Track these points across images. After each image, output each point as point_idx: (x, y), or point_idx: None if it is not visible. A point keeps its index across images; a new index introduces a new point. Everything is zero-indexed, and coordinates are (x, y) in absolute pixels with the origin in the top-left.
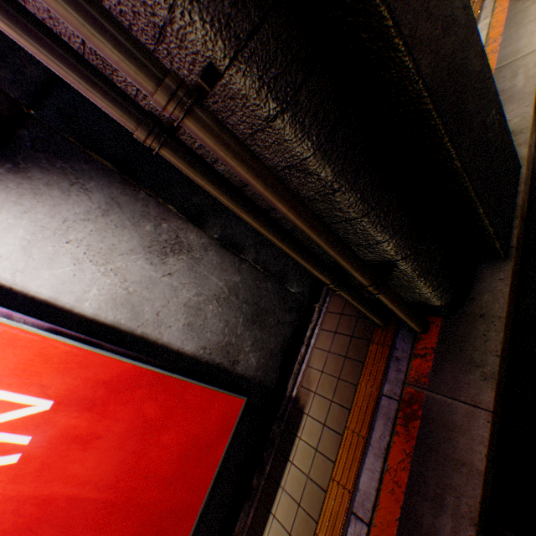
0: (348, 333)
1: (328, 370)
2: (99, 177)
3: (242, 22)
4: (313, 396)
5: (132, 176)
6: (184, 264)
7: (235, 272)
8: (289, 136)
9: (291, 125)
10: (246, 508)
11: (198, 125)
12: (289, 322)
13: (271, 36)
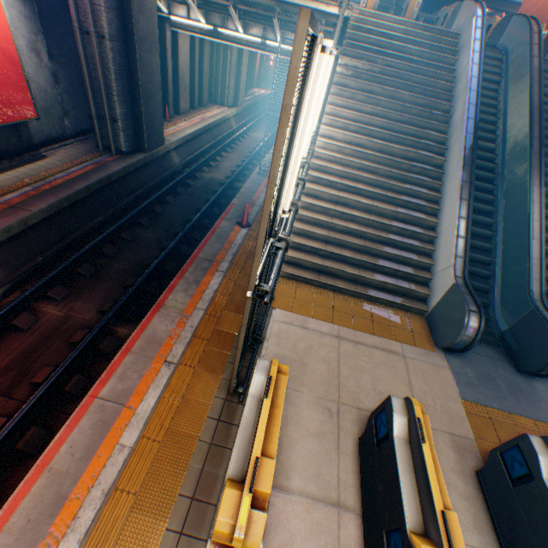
0: (86, 151)
1: (70, 154)
2: (33, 9)
3: (115, 40)
4: (57, 157)
5: (42, 21)
6: (37, 63)
7: (52, 89)
8: (112, 63)
9: (114, 61)
10: None
11: (97, 41)
12: (58, 132)
13: (119, 46)
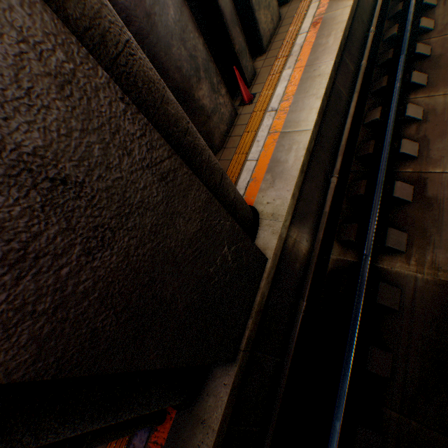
0: None
1: None
2: None
3: None
4: None
5: None
6: None
7: None
8: None
9: None
10: None
11: None
12: None
13: None
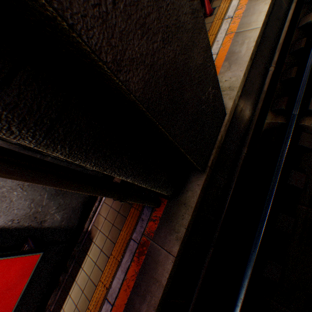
0: None
1: (109, 218)
2: None
3: None
4: (99, 232)
5: None
6: None
7: None
8: (0, 135)
9: None
10: (56, 292)
11: None
12: None
13: None
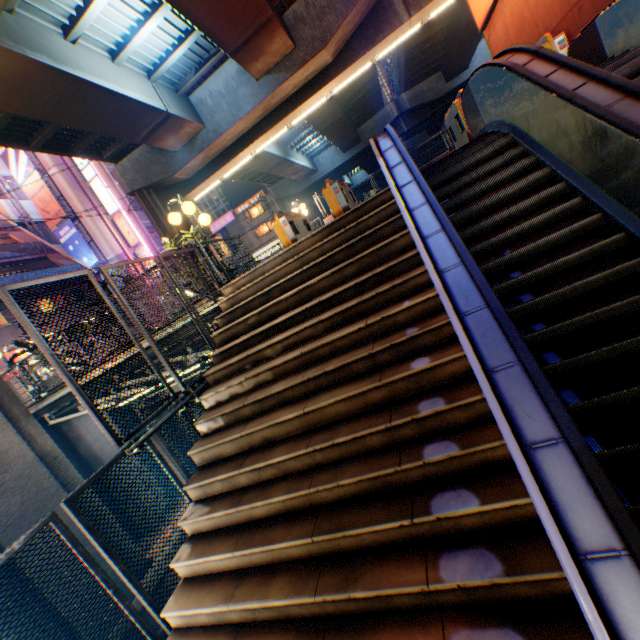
0: None
1: None
2: None
3: None
4: None
5: None
6: None
7: None
8: None
9: None
10: None
11: None
12: None
13: None
